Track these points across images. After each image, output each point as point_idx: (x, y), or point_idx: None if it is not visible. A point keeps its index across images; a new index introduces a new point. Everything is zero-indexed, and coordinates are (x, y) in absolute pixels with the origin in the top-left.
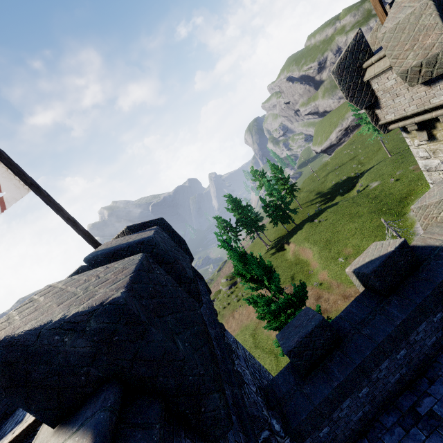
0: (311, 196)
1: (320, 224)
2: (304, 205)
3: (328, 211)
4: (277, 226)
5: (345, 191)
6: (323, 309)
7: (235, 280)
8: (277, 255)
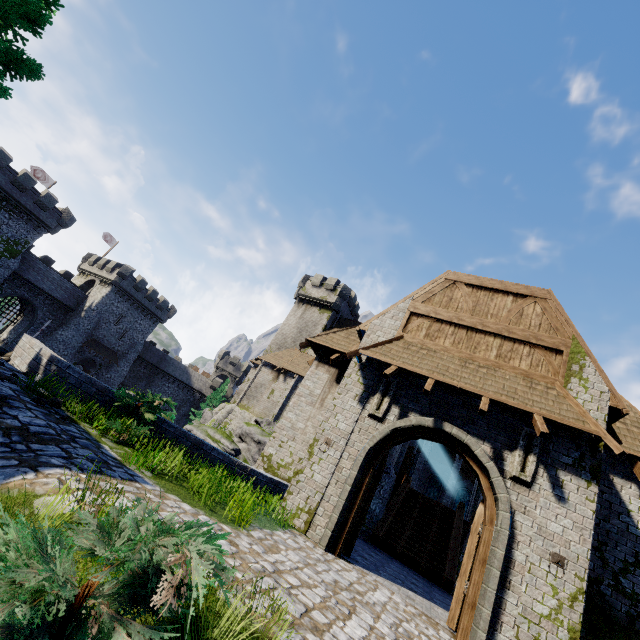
0: None
1: None
2: None
3: None
4: None
5: None
6: None
7: None
8: None
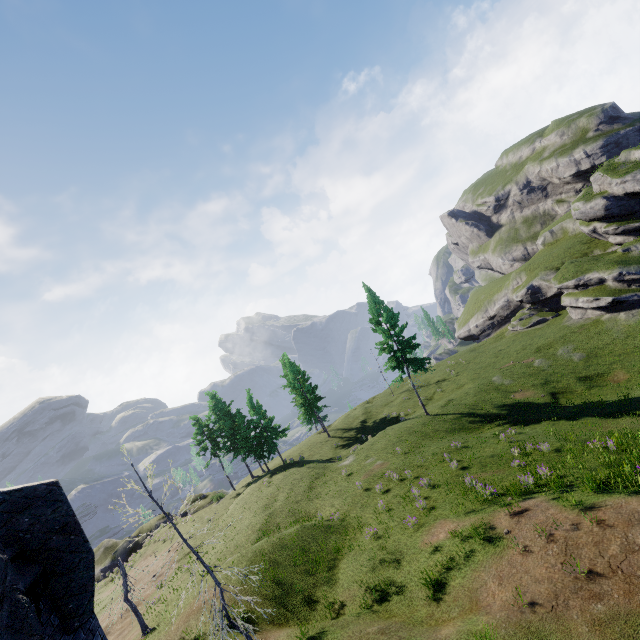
0: (356, 422)
1: (261, 489)
2: (337, 432)
3: (287, 472)
4: (244, 460)
5: (366, 441)
6: (109, 631)
7: (189, 509)
8: (234, 500)
